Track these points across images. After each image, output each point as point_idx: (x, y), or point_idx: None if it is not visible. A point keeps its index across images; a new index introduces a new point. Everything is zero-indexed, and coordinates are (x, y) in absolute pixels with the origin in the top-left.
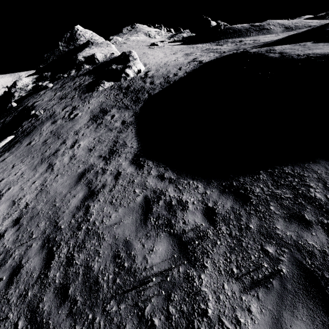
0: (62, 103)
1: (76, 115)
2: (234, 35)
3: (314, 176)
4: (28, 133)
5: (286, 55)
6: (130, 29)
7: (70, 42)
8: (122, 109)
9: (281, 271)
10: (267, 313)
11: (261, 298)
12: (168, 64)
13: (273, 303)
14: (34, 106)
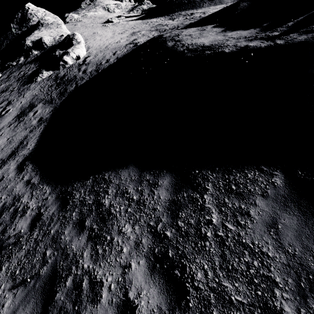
0: (1, 97)
1: (7, 112)
2: (188, 7)
3: (117, 182)
4: None
5: (176, 45)
6: (89, 3)
7: (22, 23)
8: (46, 104)
9: (40, 273)
10: (12, 307)
11: (17, 295)
12: (109, 47)
13: (20, 299)
14: None
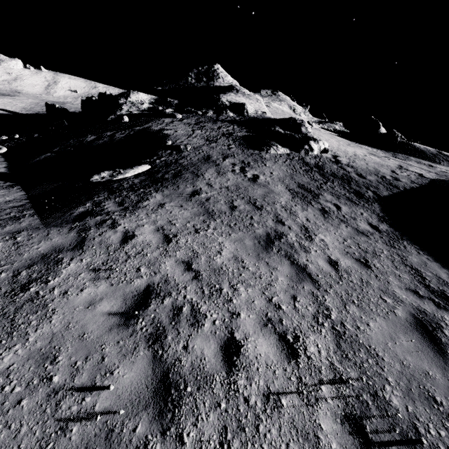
0: (216, 147)
1: (256, 177)
2: (416, 154)
3: None
4: (179, 173)
5: None
6: (270, 94)
7: (203, 78)
8: (345, 200)
9: None
10: None
11: None
12: (362, 157)
13: None
14: (165, 134)
